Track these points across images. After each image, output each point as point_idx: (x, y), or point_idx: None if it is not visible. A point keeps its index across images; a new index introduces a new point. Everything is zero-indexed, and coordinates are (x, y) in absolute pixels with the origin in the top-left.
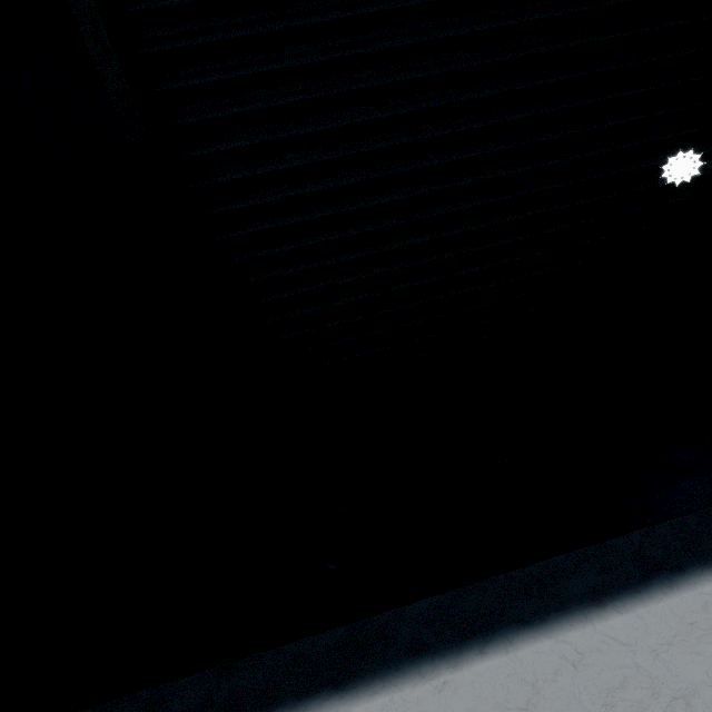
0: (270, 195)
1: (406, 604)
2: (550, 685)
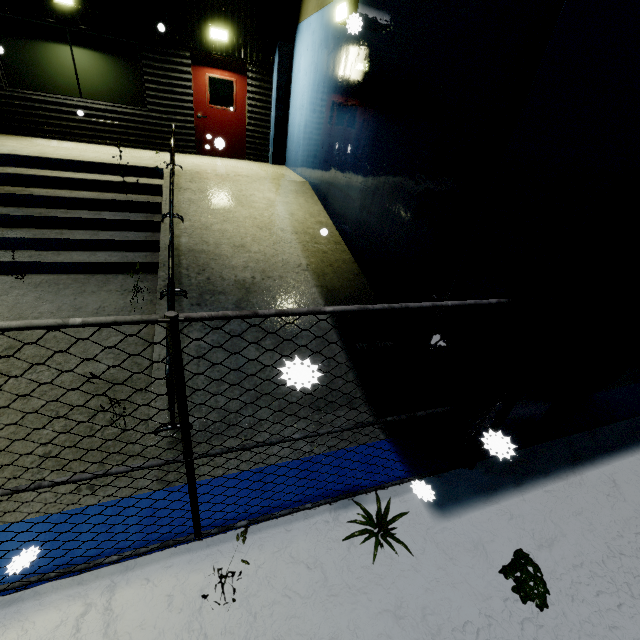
0: None
1: None
2: None
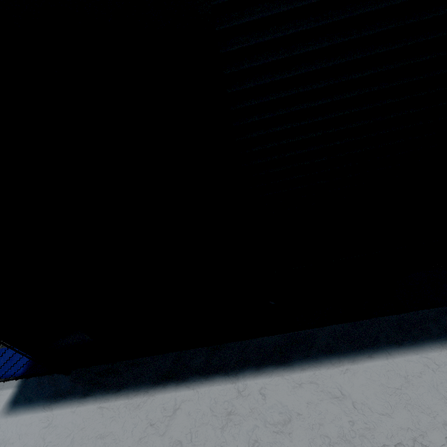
0: (270, 57)
1: (320, 327)
2: (416, 379)
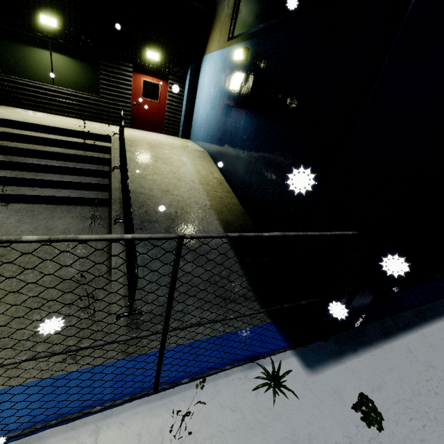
0: None
1: (421, 305)
2: None
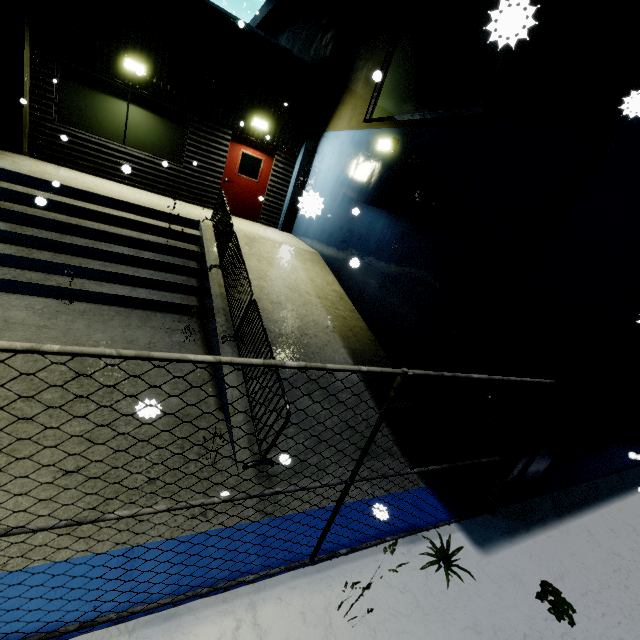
0: None
1: (595, 479)
2: None
